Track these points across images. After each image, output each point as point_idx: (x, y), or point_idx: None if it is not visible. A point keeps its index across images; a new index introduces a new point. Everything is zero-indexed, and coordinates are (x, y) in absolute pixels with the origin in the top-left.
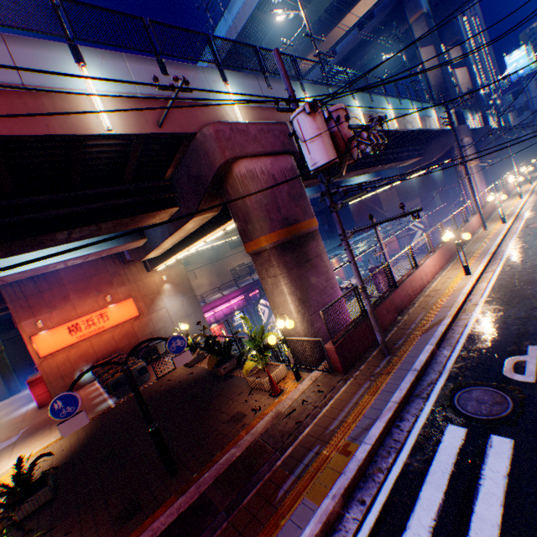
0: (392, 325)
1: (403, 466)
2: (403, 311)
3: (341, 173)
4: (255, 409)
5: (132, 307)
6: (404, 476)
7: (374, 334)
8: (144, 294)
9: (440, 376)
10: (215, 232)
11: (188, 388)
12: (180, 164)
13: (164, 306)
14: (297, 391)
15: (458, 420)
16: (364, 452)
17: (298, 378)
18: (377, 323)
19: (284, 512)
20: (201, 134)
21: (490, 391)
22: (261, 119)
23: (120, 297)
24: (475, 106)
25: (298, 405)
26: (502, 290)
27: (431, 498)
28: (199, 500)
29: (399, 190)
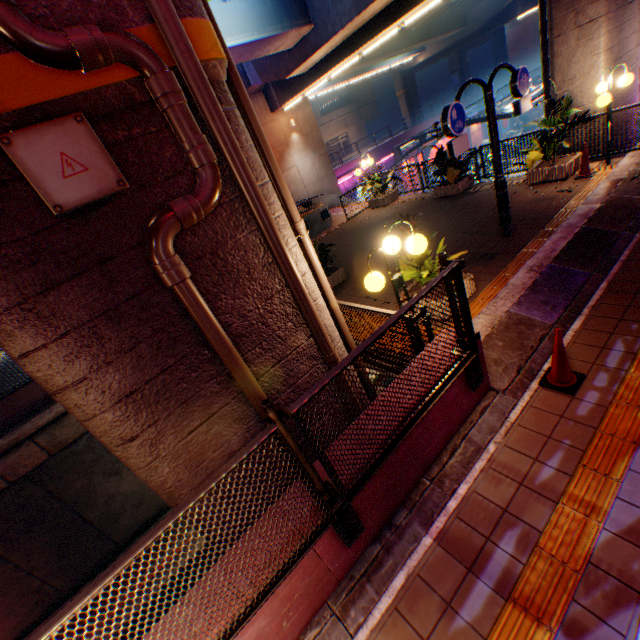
0: None
1: None
2: None
3: None
4: (563, 191)
5: None
6: None
7: None
8: (271, 146)
9: None
10: None
11: (411, 213)
12: None
13: (294, 165)
14: (623, 167)
15: None
16: None
17: (607, 163)
18: None
19: None
20: None
21: None
22: None
23: None
24: None
25: (639, 173)
26: None
27: None
28: (583, 231)
29: None
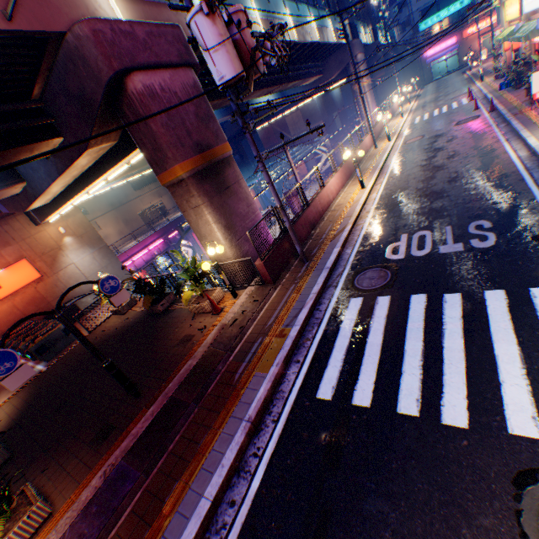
0: (308, 239)
1: (323, 332)
2: (315, 226)
3: (250, 89)
4: (202, 328)
5: (30, 269)
6: (324, 338)
7: (294, 248)
8: (41, 252)
9: (345, 268)
10: (117, 167)
11: (128, 331)
12: (52, 78)
13: (72, 263)
14: (236, 306)
15: (358, 294)
16: (296, 331)
17: (235, 296)
18: (296, 237)
19: (242, 386)
20: (73, 35)
21: (377, 270)
22: (146, 18)
23: (8, 260)
24: (367, 17)
25: (239, 316)
26: (387, 198)
27: (342, 344)
28: (169, 403)
29: (304, 113)
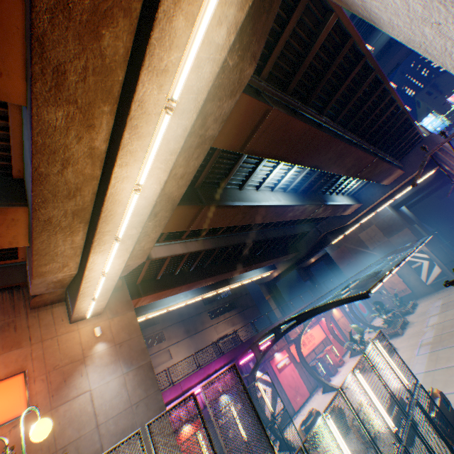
0: None
1: None
2: None
3: None
4: None
5: (17, 394)
6: None
7: None
8: (53, 363)
9: None
10: (145, 115)
11: None
12: None
13: (87, 388)
14: None
15: None
16: None
17: None
18: None
19: None
20: None
21: None
22: None
23: None
24: None
25: None
26: None
27: None
28: None
29: (380, 225)
